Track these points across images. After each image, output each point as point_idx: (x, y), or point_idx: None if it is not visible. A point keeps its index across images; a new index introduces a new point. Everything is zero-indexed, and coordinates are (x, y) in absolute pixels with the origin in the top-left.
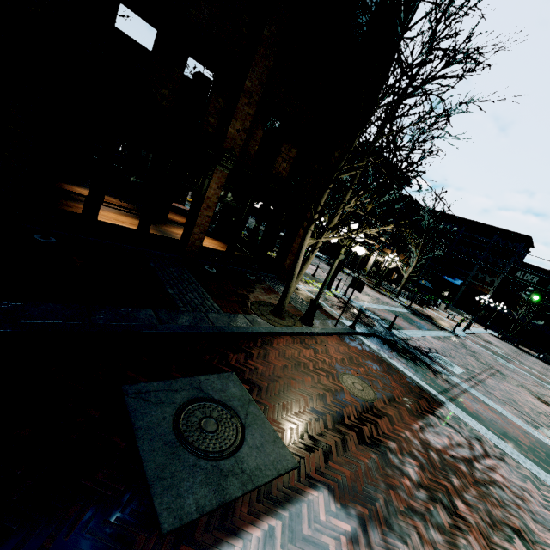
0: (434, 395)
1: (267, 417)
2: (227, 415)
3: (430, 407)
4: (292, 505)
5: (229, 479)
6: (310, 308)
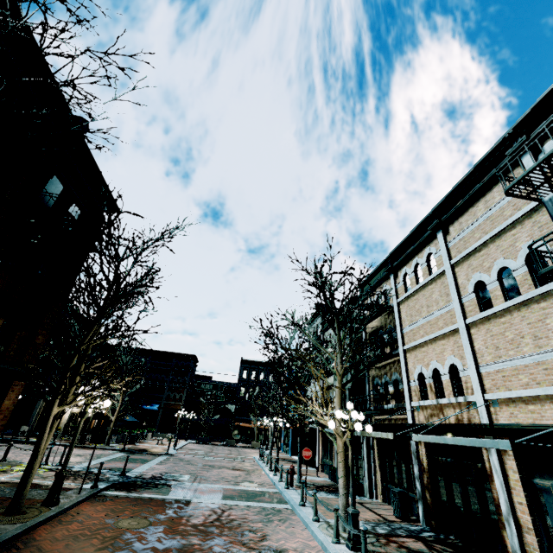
0: (183, 499)
1: None
2: None
3: (185, 507)
4: None
5: None
6: (57, 482)
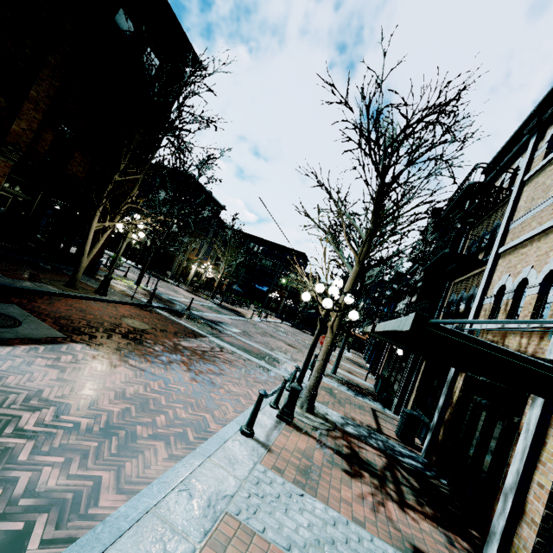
0: (203, 334)
1: (45, 322)
2: (6, 317)
3: (195, 337)
4: (56, 345)
5: (5, 333)
6: (104, 281)
